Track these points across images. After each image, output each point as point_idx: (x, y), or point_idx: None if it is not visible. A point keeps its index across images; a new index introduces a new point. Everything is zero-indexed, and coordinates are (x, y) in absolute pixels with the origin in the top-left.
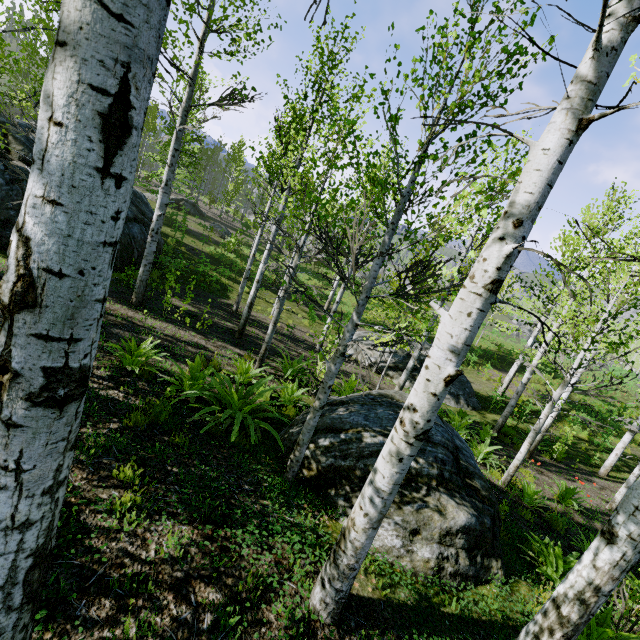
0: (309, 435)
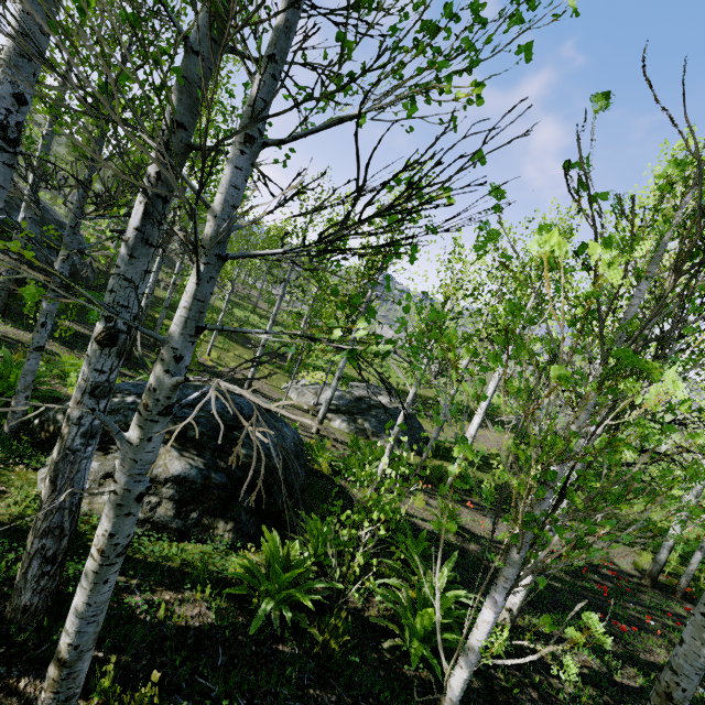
0: (25, 381)
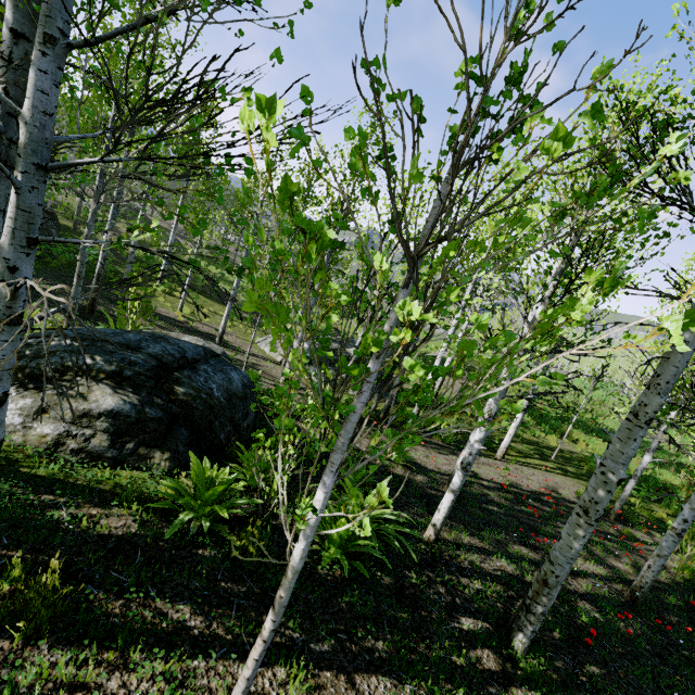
0: None
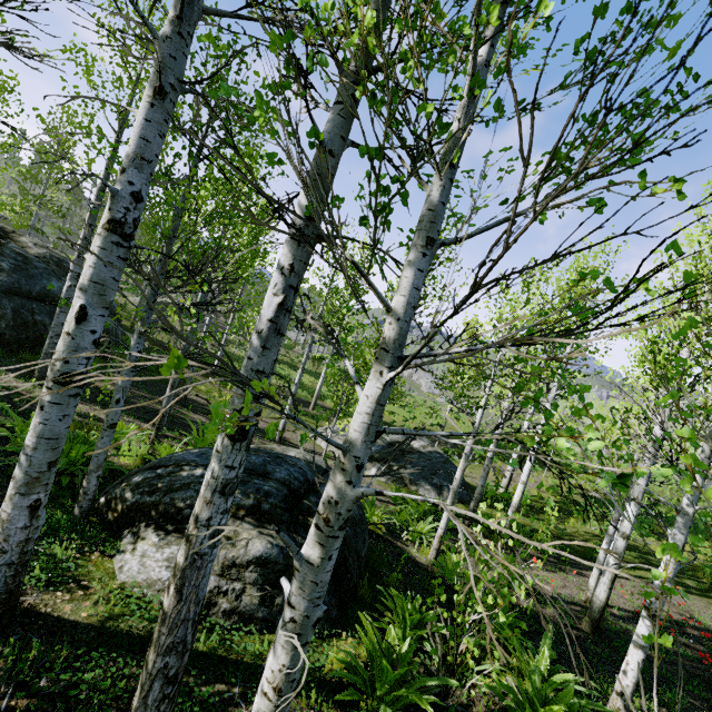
0: (98, 460)
